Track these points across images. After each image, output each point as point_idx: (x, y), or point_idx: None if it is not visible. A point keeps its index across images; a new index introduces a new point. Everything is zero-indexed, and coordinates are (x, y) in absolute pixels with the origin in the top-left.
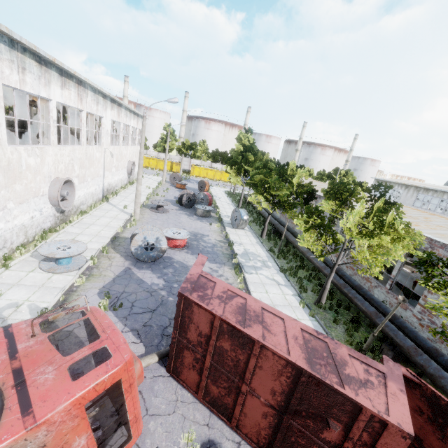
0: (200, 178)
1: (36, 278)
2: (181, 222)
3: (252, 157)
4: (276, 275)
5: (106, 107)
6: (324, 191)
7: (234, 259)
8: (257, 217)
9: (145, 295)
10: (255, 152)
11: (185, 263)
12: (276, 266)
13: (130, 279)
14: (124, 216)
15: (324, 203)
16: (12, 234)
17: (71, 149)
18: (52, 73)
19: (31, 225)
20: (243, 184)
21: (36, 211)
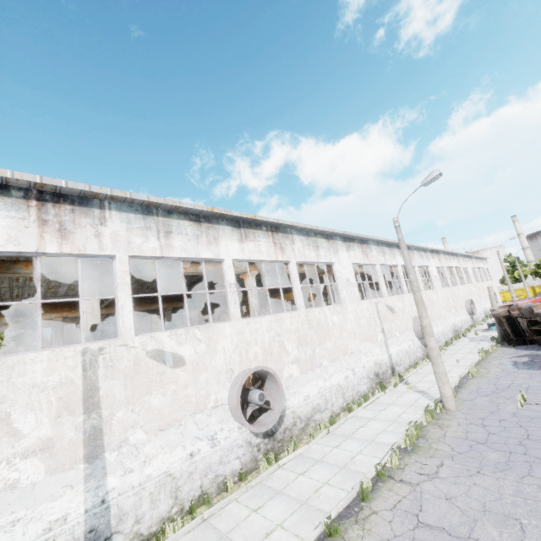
0: None
1: (485, 333)
2: None
3: None
4: None
5: (466, 261)
6: None
7: None
8: None
9: None
10: None
11: None
12: None
13: None
14: None
15: None
16: (463, 323)
17: (464, 286)
18: (450, 256)
19: (465, 321)
20: None
21: (465, 315)
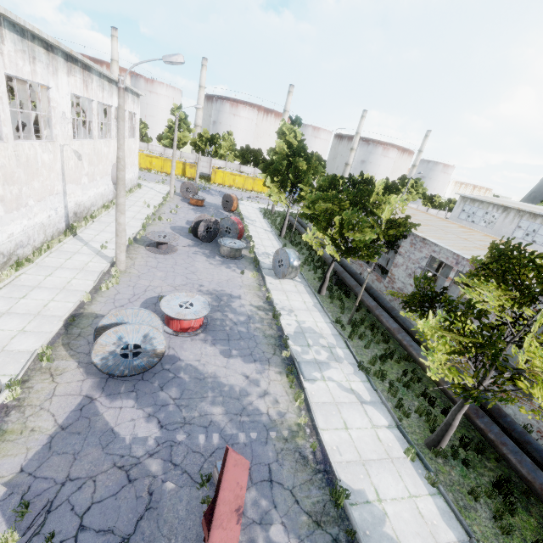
0: (225, 186)
1: None
2: (196, 271)
3: (304, 164)
4: (353, 378)
5: (56, 69)
6: (477, 262)
7: (284, 350)
8: (308, 254)
9: (116, 480)
10: (307, 155)
11: (200, 369)
12: (350, 356)
13: (88, 433)
14: (99, 265)
15: (483, 291)
16: None
17: None
18: None
19: None
20: (289, 204)
21: None
